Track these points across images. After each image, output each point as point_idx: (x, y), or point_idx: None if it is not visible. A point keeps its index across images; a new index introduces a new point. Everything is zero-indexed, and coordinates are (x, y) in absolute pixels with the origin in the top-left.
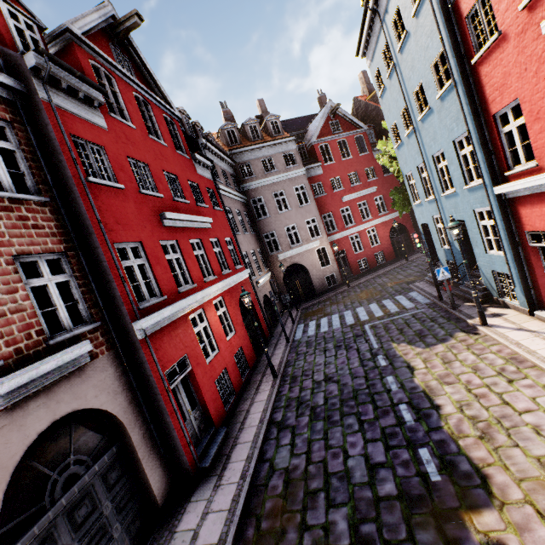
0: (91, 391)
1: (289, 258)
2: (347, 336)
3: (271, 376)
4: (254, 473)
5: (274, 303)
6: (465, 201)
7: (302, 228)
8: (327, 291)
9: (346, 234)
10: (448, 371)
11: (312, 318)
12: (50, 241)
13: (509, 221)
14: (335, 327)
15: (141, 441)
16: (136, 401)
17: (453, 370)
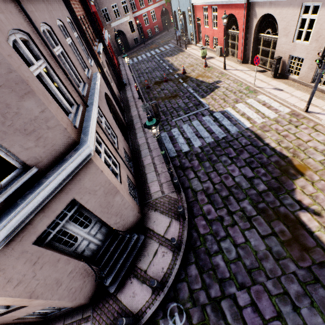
0: (104, 57)
1: (116, 26)
2: (150, 59)
3: (129, 72)
4: (137, 82)
5: (122, 47)
6: (185, 3)
7: (120, 7)
8: (135, 47)
9: (141, 13)
10: (176, 60)
11: (133, 57)
12: (84, 10)
13: (194, 14)
14: (144, 58)
15: (113, 74)
16: (109, 64)
17: (177, 59)
